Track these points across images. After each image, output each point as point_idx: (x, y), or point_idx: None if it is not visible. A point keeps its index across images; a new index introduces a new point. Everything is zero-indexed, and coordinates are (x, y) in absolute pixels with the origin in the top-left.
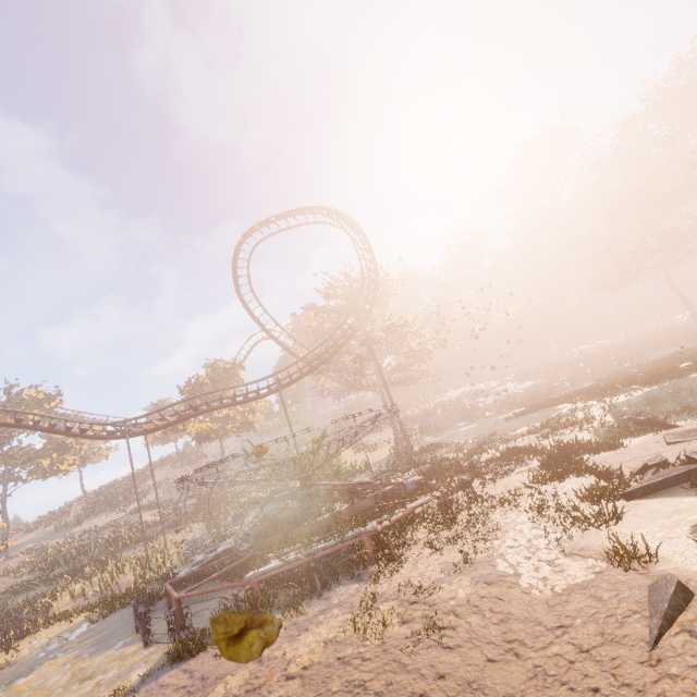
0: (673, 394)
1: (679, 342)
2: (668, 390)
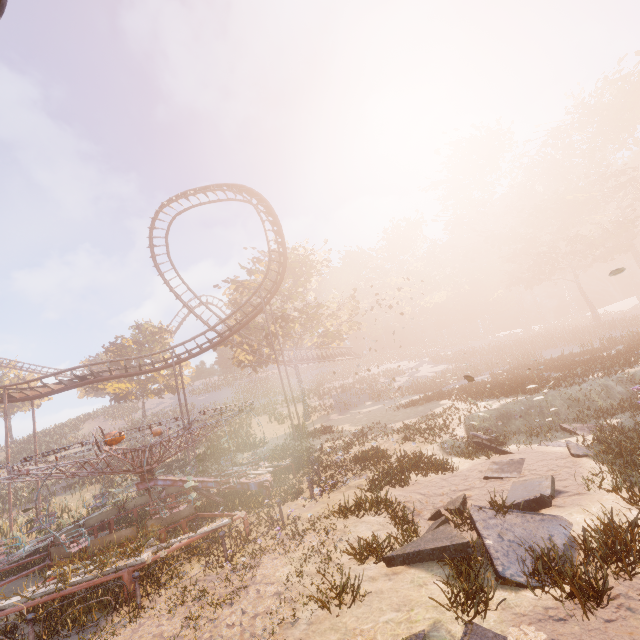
0: (524, 411)
1: (575, 342)
2: (521, 406)
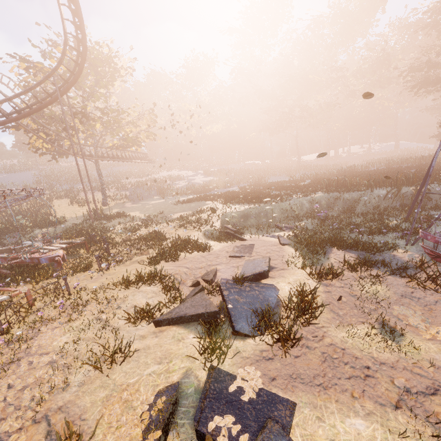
0: (257, 214)
1: (286, 174)
2: (256, 210)
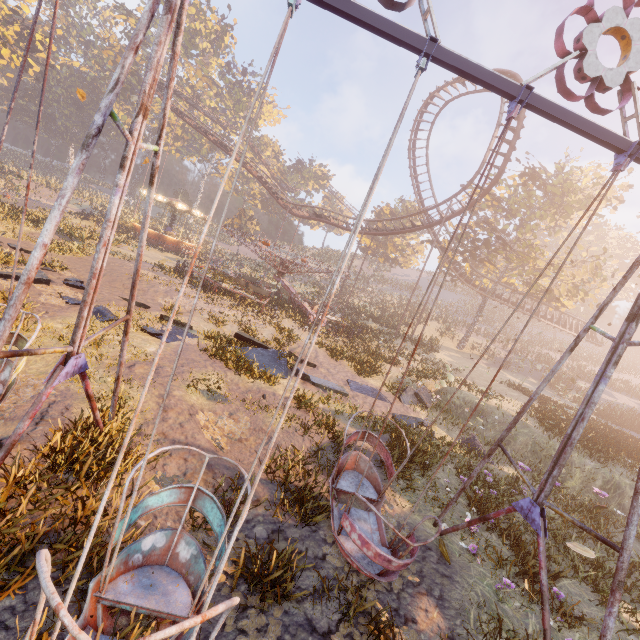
0: (496, 421)
1: None
2: (501, 417)
